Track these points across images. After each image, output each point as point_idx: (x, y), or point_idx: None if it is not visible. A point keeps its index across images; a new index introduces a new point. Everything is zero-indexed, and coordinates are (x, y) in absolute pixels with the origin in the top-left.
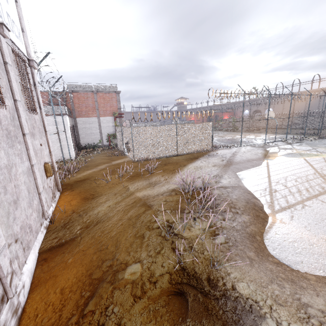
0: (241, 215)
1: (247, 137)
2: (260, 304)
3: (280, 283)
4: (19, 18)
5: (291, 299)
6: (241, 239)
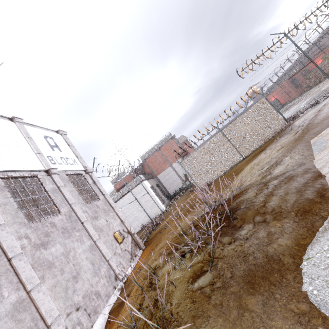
0: (270, 222)
1: None
2: None
3: None
4: (73, 152)
5: None
6: (246, 271)
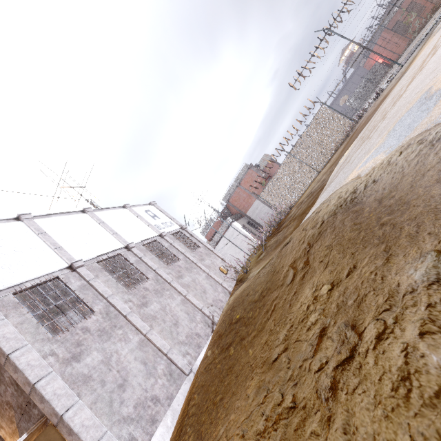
0: (290, 223)
1: None
2: None
3: None
4: (167, 216)
5: None
6: (276, 246)
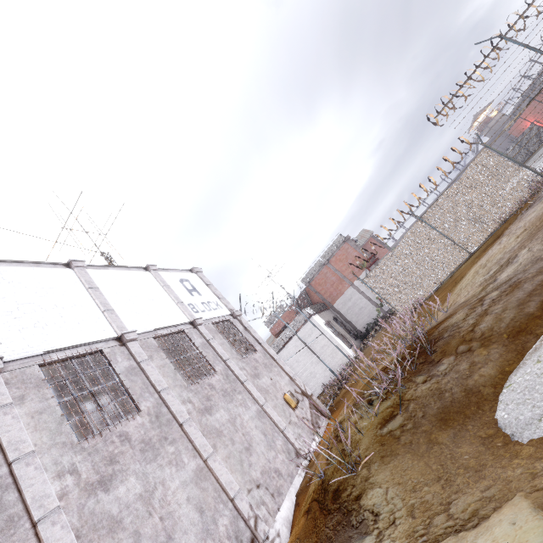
0: (475, 351)
1: None
2: (378, 518)
3: (452, 479)
4: (214, 293)
5: (437, 504)
6: (440, 409)
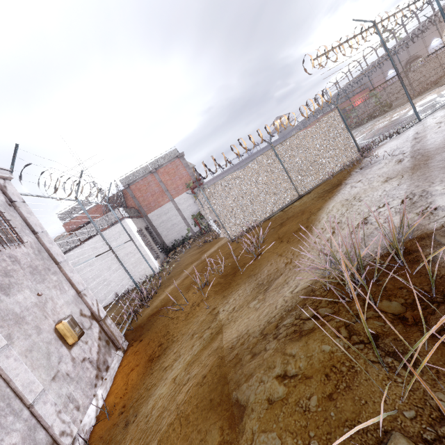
0: None
1: (421, 103)
2: None
3: None
4: None
5: None
6: None
